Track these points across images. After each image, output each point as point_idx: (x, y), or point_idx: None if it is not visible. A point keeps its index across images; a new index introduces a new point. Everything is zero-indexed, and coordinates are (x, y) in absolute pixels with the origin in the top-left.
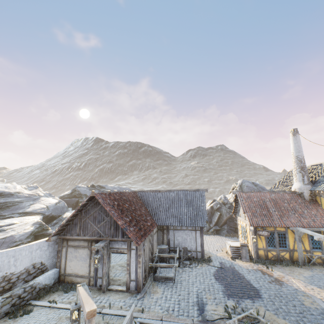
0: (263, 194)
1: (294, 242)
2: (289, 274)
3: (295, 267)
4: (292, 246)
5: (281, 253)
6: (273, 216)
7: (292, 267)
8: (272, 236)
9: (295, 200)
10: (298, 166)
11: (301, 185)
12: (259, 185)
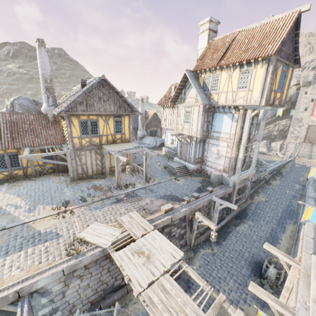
0: (1, 115)
1: (28, 160)
2: (5, 190)
3: (24, 181)
4: (26, 164)
5: (15, 172)
6: (3, 140)
7: (20, 182)
8: (2, 158)
9: (39, 121)
10: (44, 86)
11: (46, 106)
12: (42, 104)
